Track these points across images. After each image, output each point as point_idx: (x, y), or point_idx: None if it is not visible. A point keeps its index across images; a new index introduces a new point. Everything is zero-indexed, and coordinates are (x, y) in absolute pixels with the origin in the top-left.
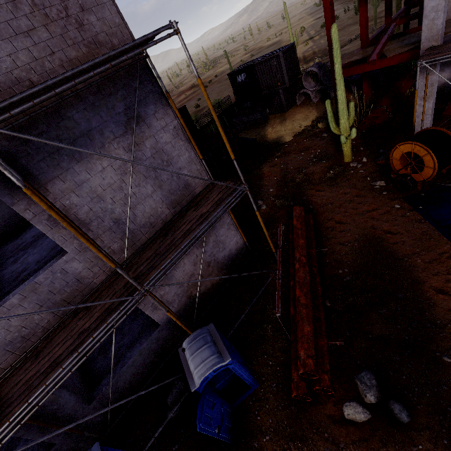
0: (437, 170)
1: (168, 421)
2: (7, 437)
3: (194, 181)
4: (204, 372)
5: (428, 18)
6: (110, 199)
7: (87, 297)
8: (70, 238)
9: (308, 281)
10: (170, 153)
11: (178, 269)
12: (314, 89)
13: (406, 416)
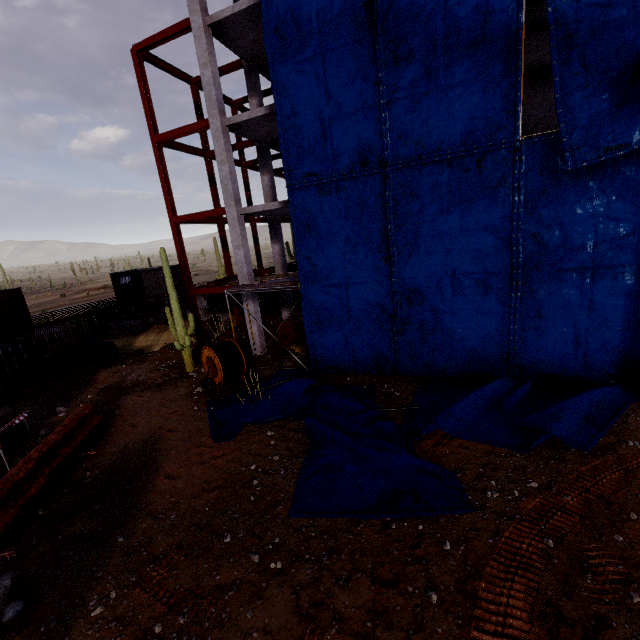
0: (226, 373)
1: None
2: None
3: None
4: None
5: (239, 266)
6: None
7: None
8: None
9: (17, 477)
10: None
11: None
12: (204, 307)
13: (14, 610)
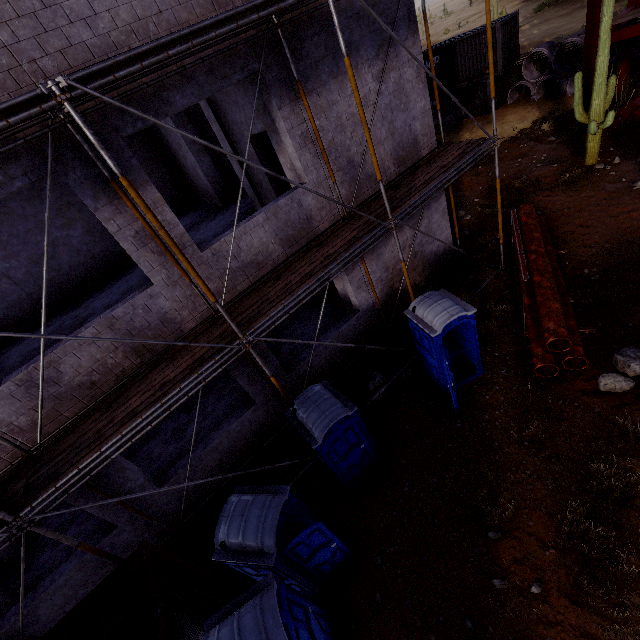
0: None
1: (370, 406)
2: (278, 321)
3: (422, 139)
4: (449, 317)
5: None
6: (349, 133)
7: (315, 238)
8: (311, 166)
9: (550, 269)
10: (408, 96)
11: (388, 248)
12: (538, 80)
13: None
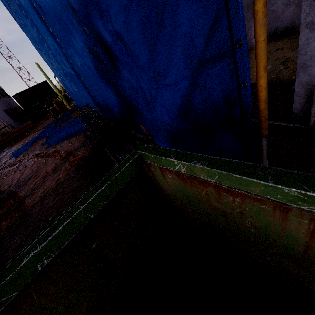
0: (51, 111)
1: None
2: None
3: None
4: None
5: None
6: None
7: None
8: None
9: (3, 138)
10: None
11: None
12: None
13: None
